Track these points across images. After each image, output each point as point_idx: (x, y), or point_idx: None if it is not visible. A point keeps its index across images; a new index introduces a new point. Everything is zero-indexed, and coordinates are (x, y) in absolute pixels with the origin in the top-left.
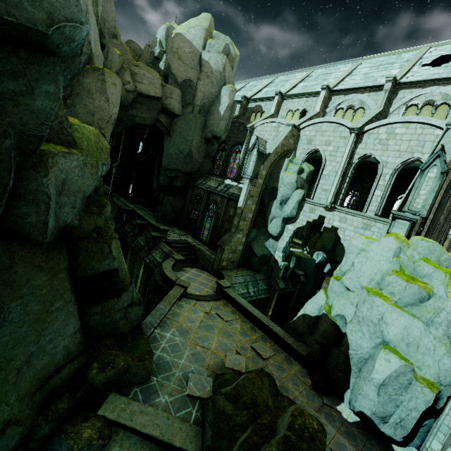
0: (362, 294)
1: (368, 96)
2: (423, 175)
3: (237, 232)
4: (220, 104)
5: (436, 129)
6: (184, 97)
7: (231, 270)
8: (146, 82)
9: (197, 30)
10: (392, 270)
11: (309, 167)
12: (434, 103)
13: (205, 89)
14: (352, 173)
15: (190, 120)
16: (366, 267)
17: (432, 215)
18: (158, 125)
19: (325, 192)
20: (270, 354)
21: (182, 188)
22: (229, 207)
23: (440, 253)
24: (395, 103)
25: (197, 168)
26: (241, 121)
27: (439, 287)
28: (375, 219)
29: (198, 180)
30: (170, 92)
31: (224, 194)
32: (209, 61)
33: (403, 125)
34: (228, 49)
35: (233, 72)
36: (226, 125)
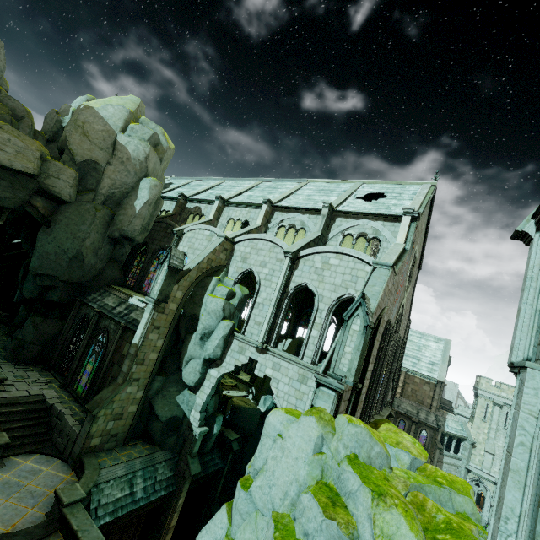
0: (268, 529)
1: (309, 218)
2: (347, 327)
3: (125, 384)
4: (137, 198)
5: (366, 265)
6: (84, 181)
7: (109, 451)
8: (11, 151)
9: (117, 110)
10: (312, 478)
11: (243, 290)
12: (367, 236)
13: (116, 177)
14: (288, 304)
15: (86, 211)
16: (282, 468)
17: (372, 365)
18: (29, 210)
19: (258, 325)
20: None
21: (62, 304)
22: (124, 341)
23: (371, 444)
24: (333, 230)
25: (93, 277)
26: (169, 222)
27: (365, 524)
28: (311, 369)
29: (92, 293)
30: (56, 171)
31: (121, 319)
32: (127, 146)
33: (337, 256)
34: (157, 139)
35: (163, 165)
36: (145, 224)
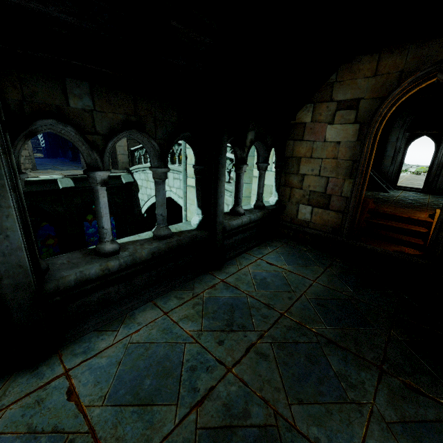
0: None
1: None
2: None
3: None
4: None
5: None
6: None
7: None
8: None
9: None
10: None
11: None
12: None
13: None
14: None
15: None
16: None
17: None
18: None
19: None
20: (35, 155)
21: None
22: None
23: None
24: None
25: None
26: None
27: None
28: None
29: None
30: None
31: None
32: None
33: None
34: None
35: None
36: None
